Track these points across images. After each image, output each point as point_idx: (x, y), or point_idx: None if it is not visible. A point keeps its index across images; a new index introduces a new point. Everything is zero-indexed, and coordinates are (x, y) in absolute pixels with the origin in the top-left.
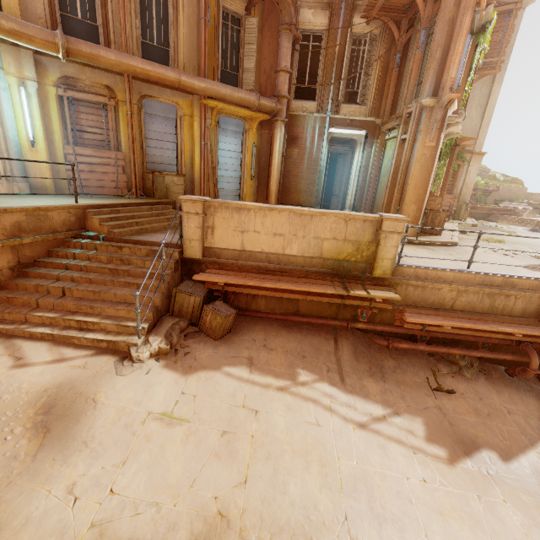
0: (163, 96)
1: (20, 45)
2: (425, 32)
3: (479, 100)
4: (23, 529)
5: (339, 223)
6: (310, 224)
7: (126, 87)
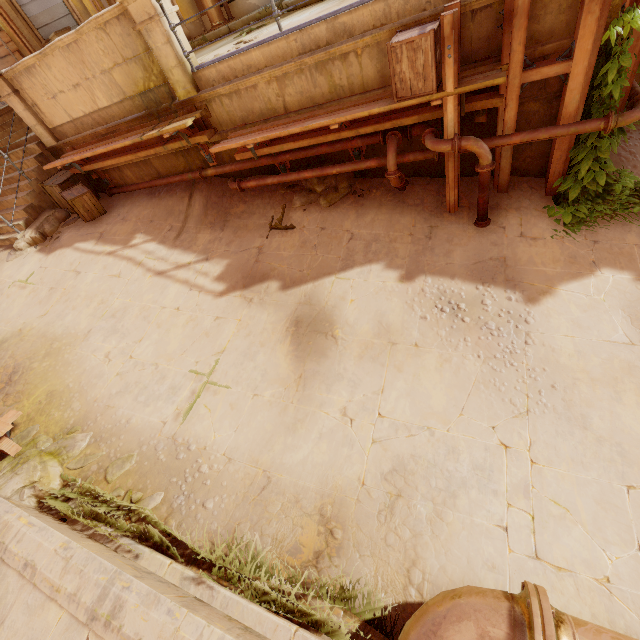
0: None
1: None
2: None
3: None
4: None
5: (102, 37)
6: (85, 56)
7: None
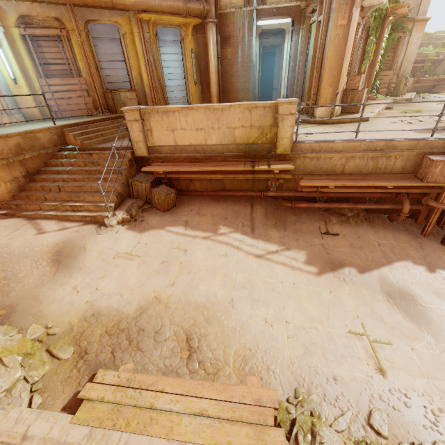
0: (103, 18)
1: None
2: None
3: None
4: (52, 303)
5: (244, 112)
6: (222, 117)
7: (71, 15)
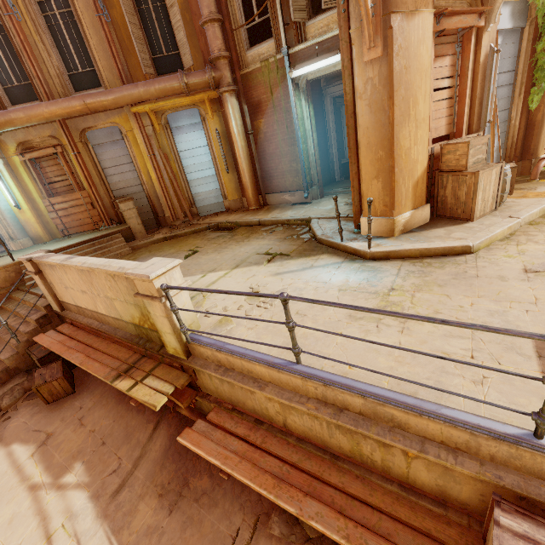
0: (99, 122)
1: None
2: None
3: None
4: None
5: (110, 279)
6: (94, 281)
7: (62, 131)
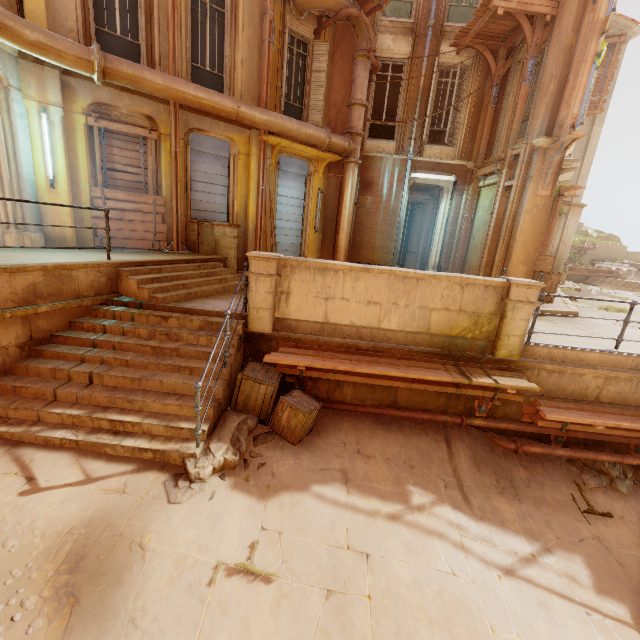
0: (215, 130)
1: (45, 63)
2: (533, 62)
3: (577, 144)
4: None
5: (453, 289)
6: (416, 290)
7: (172, 118)
